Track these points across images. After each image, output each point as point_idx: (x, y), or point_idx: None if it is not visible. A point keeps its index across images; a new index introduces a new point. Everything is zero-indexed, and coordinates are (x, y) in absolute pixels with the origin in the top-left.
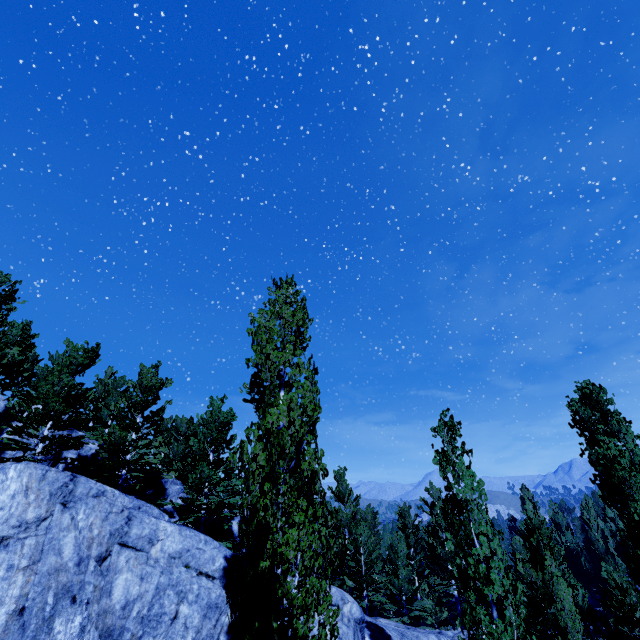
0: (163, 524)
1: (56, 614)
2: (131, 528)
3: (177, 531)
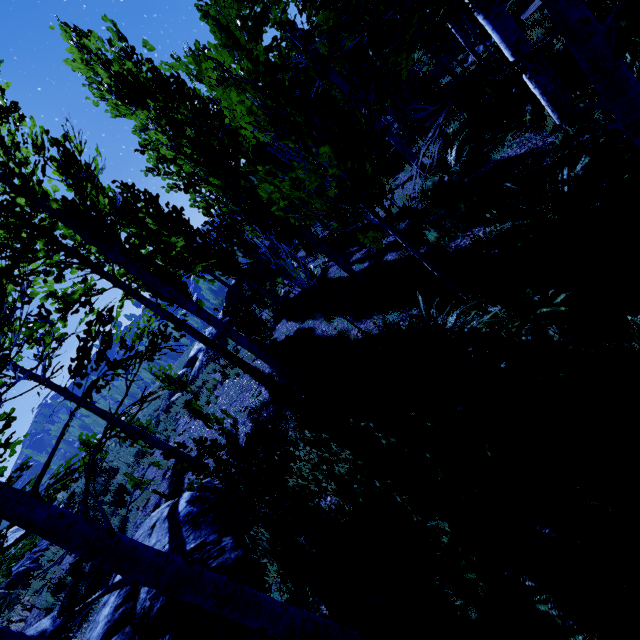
0: None
1: None
2: None
3: None
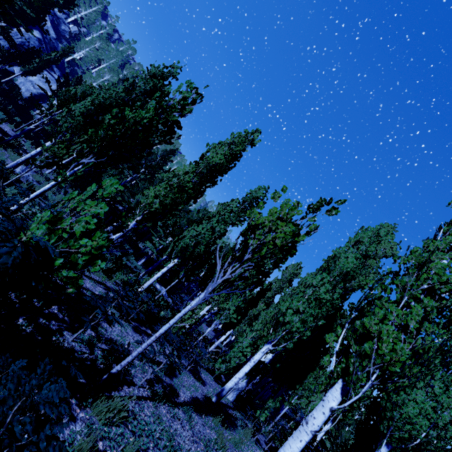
0: None
1: None
2: None
3: None
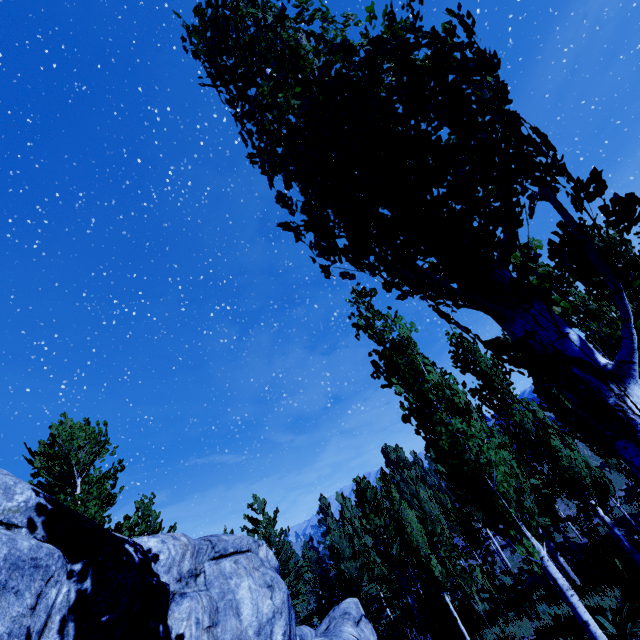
0: None
1: None
2: None
3: None
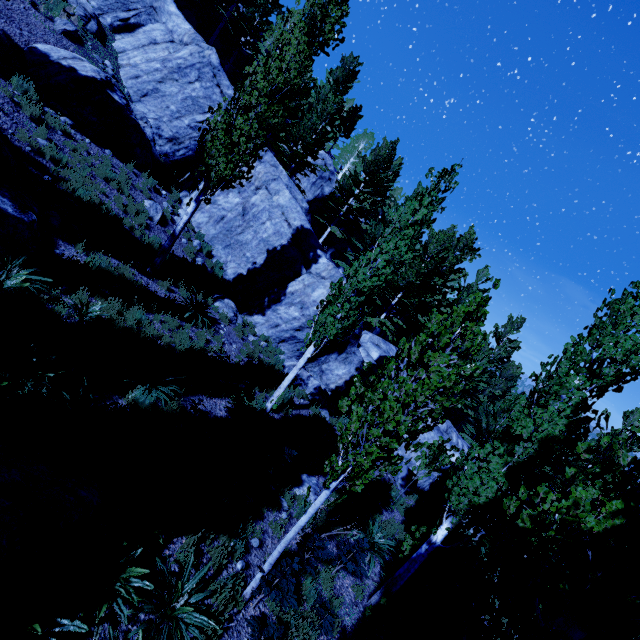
0: (286, 191)
1: (232, 191)
2: (272, 183)
3: (289, 197)
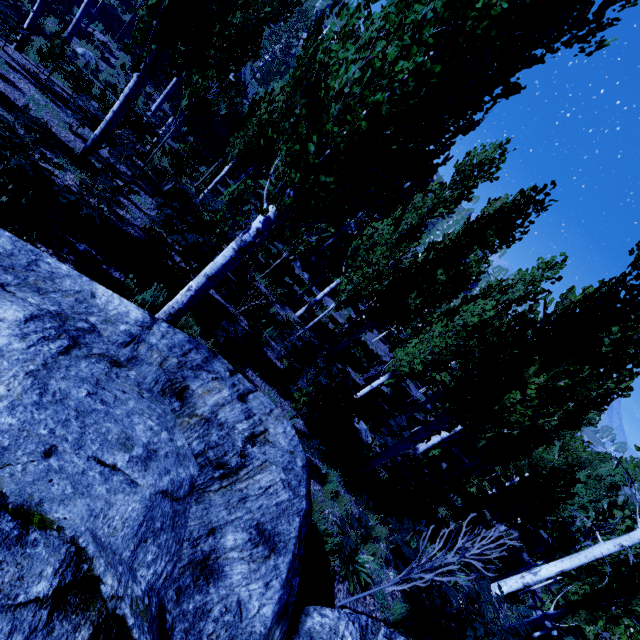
0: None
1: None
2: None
3: None
